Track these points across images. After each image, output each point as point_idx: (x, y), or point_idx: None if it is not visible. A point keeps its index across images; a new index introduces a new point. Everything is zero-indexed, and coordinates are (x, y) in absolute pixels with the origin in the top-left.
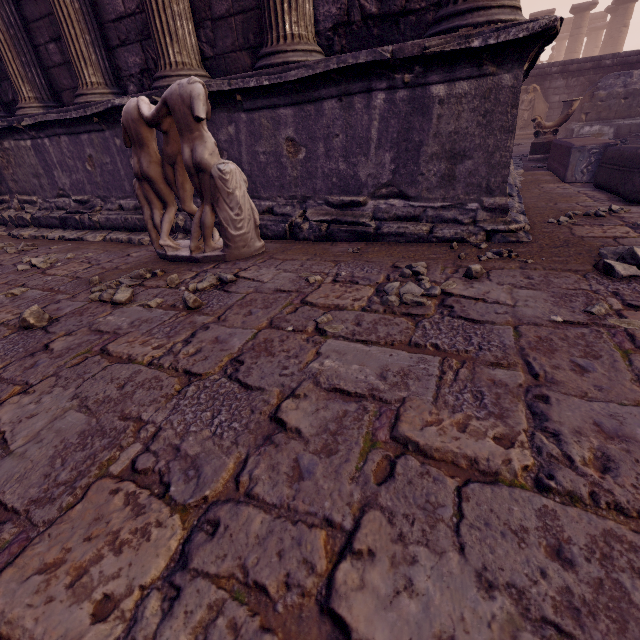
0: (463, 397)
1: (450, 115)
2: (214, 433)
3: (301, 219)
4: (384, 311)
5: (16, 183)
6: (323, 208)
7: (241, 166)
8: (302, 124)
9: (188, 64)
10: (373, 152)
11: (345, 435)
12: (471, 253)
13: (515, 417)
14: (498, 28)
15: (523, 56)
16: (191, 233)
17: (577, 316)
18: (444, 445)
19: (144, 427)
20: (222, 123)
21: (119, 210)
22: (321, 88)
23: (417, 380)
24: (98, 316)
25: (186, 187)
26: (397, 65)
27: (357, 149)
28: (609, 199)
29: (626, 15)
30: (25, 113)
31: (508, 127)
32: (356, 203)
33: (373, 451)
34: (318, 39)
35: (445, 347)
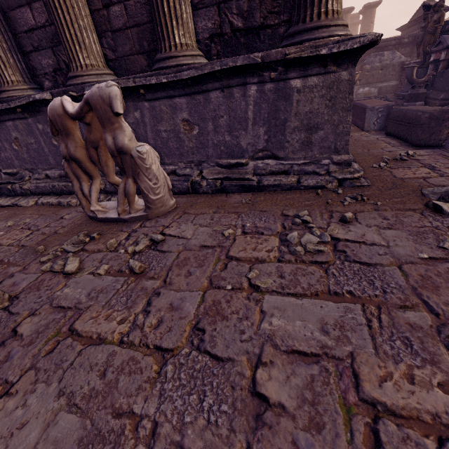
0: (396, 345)
1: (305, 100)
2: (208, 421)
3: (199, 178)
4: (296, 261)
5: None
6: (215, 168)
7: (147, 141)
8: (194, 109)
9: (95, 65)
10: (250, 127)
11: (322, 403)
12: (334, 198)
13: (444, 361)
14: (338, 41)
15: (355, 59)
16: (118, 200)
17: (436, 252)
18: (405, 401)
19: (140, 424)
20: (129, 110)
21: (46, 178)
22: (207, 83)
23: (353, 331)
24: (55, 289)
25: (109, 164)
26: (265, 66)
27: (238, 126)
28: (401, 144)
29: (372, 16)
30: None
31: (347, 107)
32: (240, 164)
33: (353, 419)
34: (199, 45)
35: (358, 293)
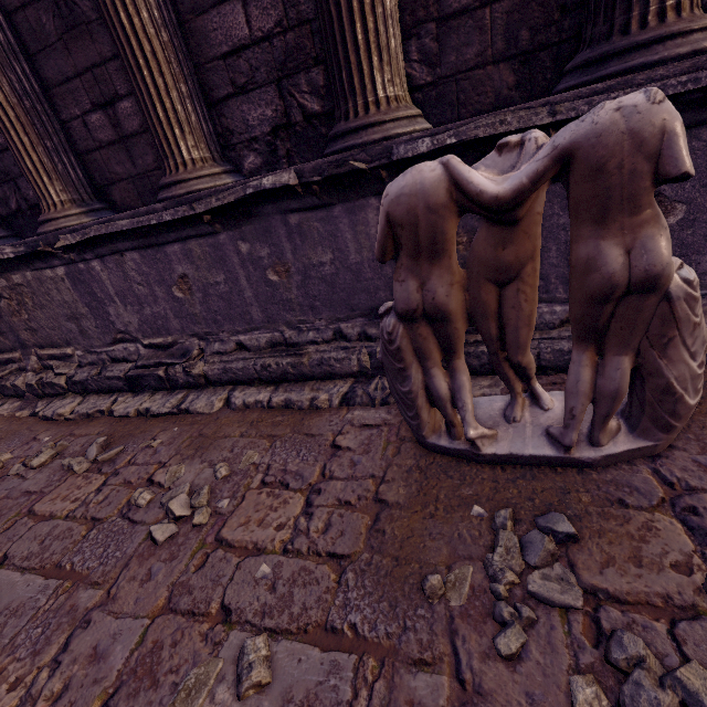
0: None
1: None
2: None
3: None
4: None
5: (33, 332)
6: None
7: None
8: None
9: (401, 99)
10: None
11: None
12: None
13: None
14: None
15: None
16: (573, 414)
17: None
18: None
19: None
20: None
21: (238, 351)
22: None
23: None
24: None
25: (533, 321)
26: None
27: None
28: None
29: None
30: (58, 227)
31: None
32: None
33: None
34: None
35: None
